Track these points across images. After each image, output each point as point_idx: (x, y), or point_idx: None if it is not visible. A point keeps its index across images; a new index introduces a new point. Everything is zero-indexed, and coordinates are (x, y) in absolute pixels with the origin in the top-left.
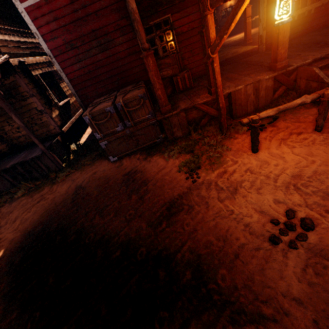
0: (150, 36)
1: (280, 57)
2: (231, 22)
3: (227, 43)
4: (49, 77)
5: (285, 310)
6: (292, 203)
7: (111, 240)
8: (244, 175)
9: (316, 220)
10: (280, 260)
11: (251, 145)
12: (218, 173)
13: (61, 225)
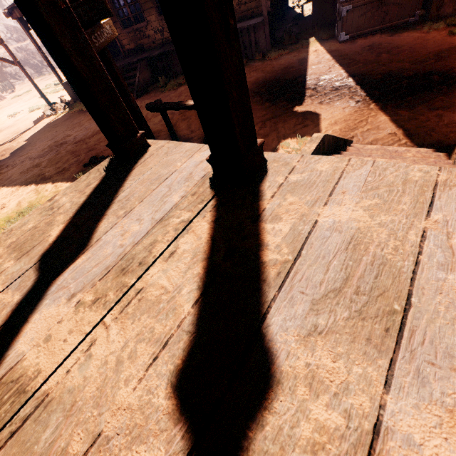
0: None
1: None
2: None
3: None
4: None
5: None
6: None
7: (366, 74)
8: None
9: None
10: None
11: None
12: None
13: (298, 75)
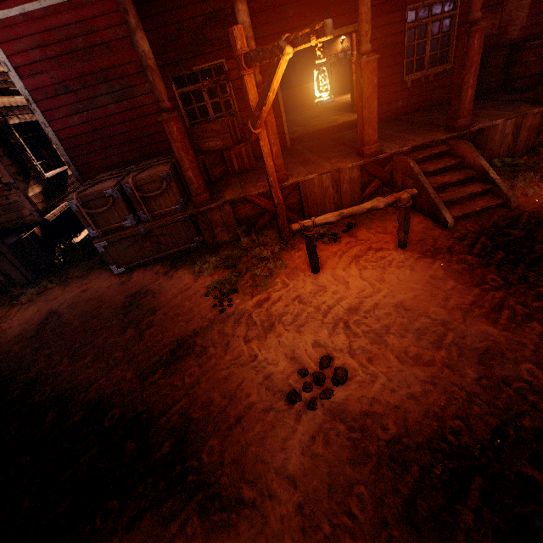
0: (194, 87)
1: (368, 139)
2: (267, 91)
3: (332, 106)
4: (32, 130)
5: (271, 491)
6: (334, 347)
7: (74, 397)
8: (290, 304)
9: (353, 371)
10: (290, 426)
11: (309, 262)
12: (258, 300)
13: (5, 374)
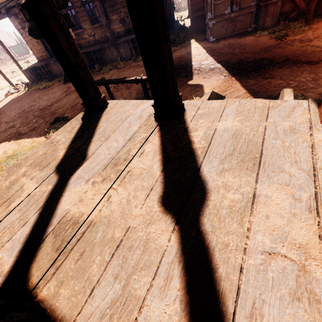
0: None
1: None
2: None
3: None
4: None
5: None
6: None
7: (228, 60)
8: (320, 35)
9: None
10: None
11: None
12: (300, 37)
13: (188, 62)
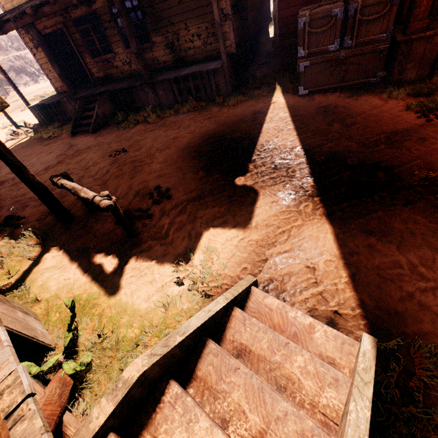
0: None
1: None
2: None
3: None
4: None
5: None
6: None
7: (311, 150)
8: None
9: None
10: None
11: None
12: None
13: (246, 135)
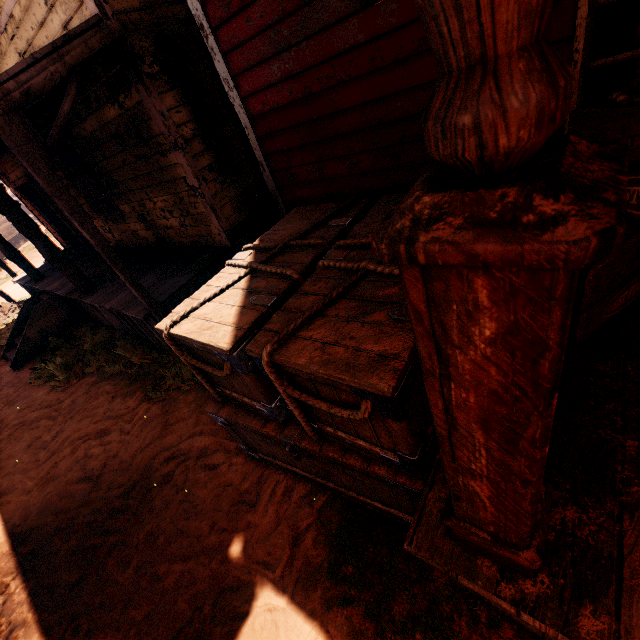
0: None
1: None
2: None
3: None
4: None
5: None
6: None
7: None
8: None
9: None
10: None
11: None
12: None
13: (22, 615)
